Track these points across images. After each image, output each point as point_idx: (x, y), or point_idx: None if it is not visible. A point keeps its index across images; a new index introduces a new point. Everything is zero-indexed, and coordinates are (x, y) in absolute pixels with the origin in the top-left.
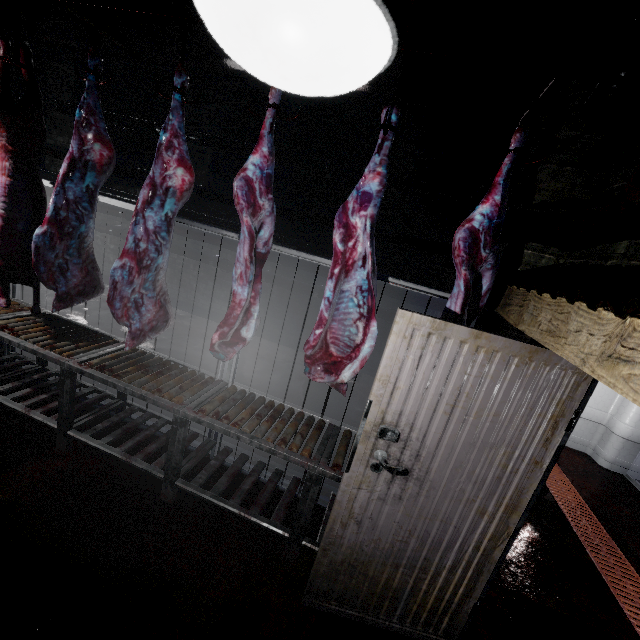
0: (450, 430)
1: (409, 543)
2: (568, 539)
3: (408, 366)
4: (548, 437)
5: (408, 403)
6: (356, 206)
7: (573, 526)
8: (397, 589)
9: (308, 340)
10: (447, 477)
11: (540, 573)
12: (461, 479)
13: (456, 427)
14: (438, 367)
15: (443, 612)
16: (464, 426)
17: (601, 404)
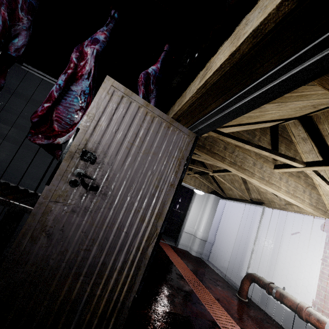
0: (129, 160)
1: (91, 251)
2: (182, 281)
3: (108, 112)
4: (177, 170)
5: (105, 137)
6: (89, 43)
7: (184, 276)
8: (75, 300)
9: (37, 111)
10: (124, 193)
11: (170, 297)
12: (132, 195)
13: (132, 158)
14: (126, 118)
15: (111, 314)
16: (137, 158)
17: (192, 225)
